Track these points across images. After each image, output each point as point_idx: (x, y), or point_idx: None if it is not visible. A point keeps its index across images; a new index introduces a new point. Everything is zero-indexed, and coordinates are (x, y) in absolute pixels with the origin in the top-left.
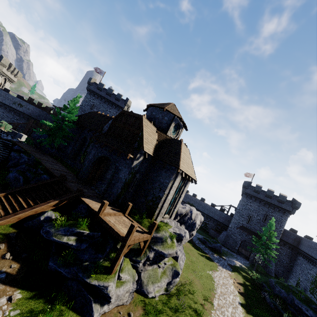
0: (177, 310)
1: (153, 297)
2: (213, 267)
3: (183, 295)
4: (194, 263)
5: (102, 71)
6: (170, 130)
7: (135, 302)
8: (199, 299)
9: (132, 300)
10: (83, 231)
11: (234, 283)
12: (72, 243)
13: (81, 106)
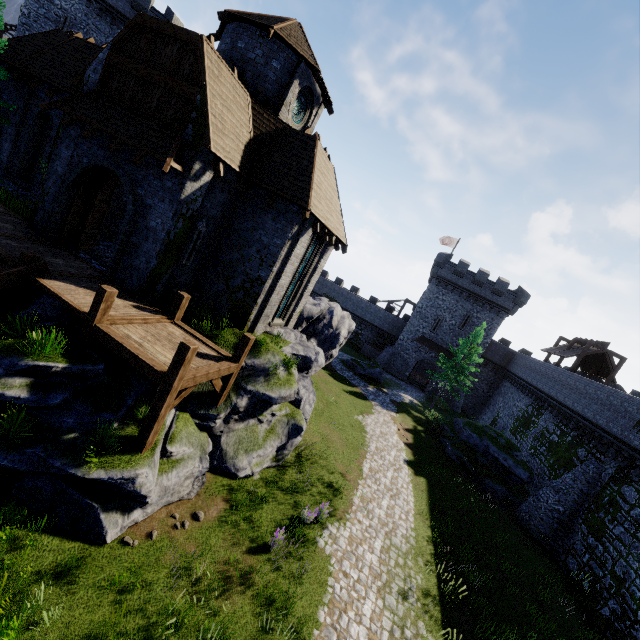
0: (295, 490)
1: (249, 476)
2: (365, 409)
3: (308, 463)
4: (332, 406)
5: None
6: (288, 105)
7: (210, 491)
8: (339, 465)
9: (202, 489)
10: (47, 364)
11: (399, 430)
12: (18, 395)
13: (25, 18)
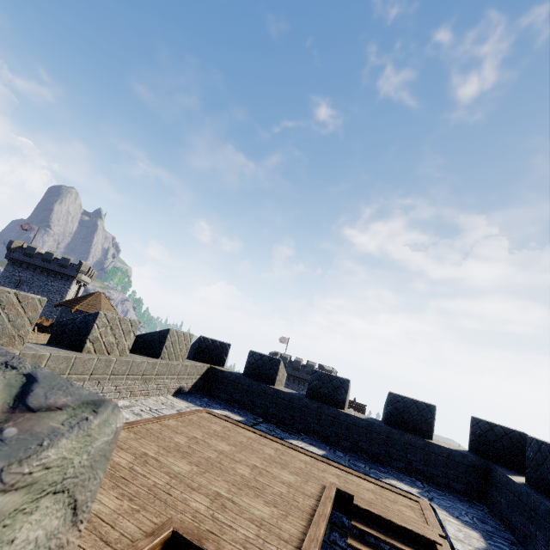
0: None
1: None
2: None
3: None
4: None
5: (34, 226)
6: None
7: None
8: None
9: None
10: None
11: None
12: None
13: None
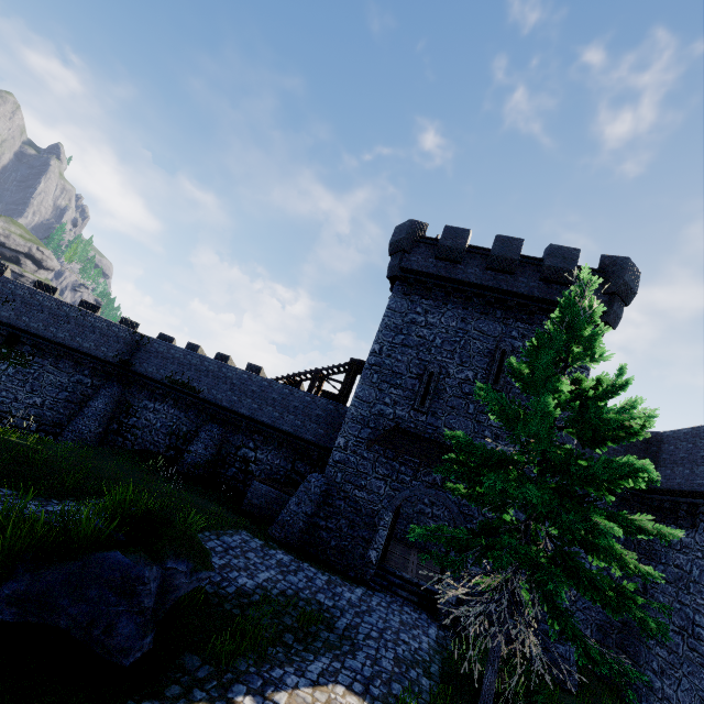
0: None
1: None
2: None
3: None
4: None
5: None
6: None
7: None
8: None
9: None
10: None
11: None
12: None
13: None
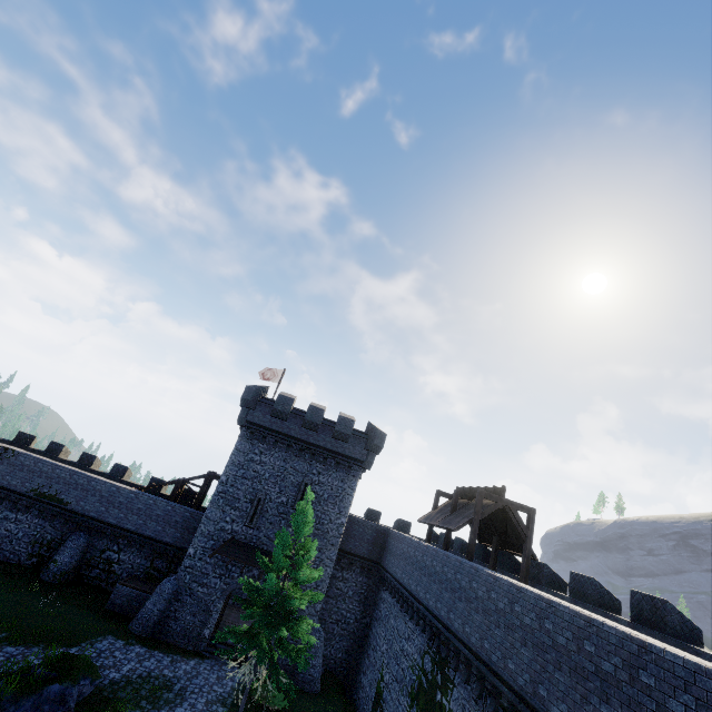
0: None
1: None
2: None
3: None
4: None
5: None
6: None
7: None
8: None
9: None
10: None
11: None
12: None
13: None
